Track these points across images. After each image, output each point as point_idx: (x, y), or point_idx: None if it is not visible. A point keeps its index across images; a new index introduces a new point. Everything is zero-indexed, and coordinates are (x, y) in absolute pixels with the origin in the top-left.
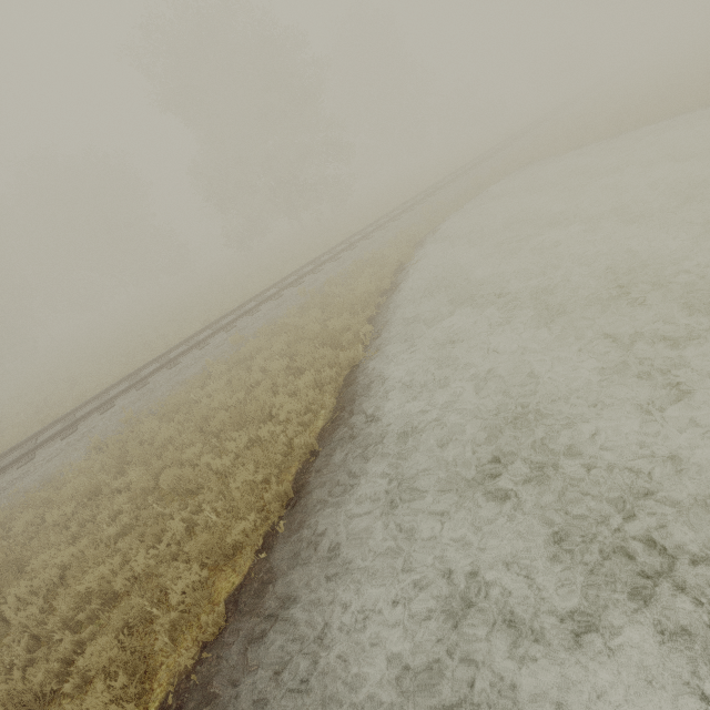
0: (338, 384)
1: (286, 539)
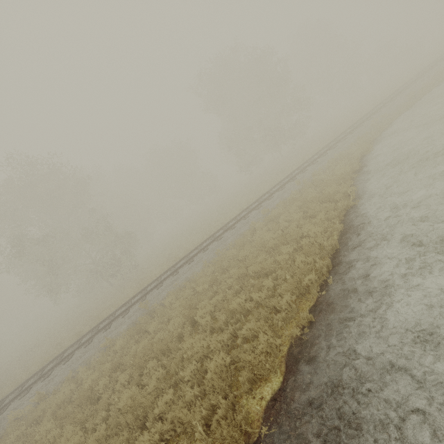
0: (340, 219)
1: (334, 286)
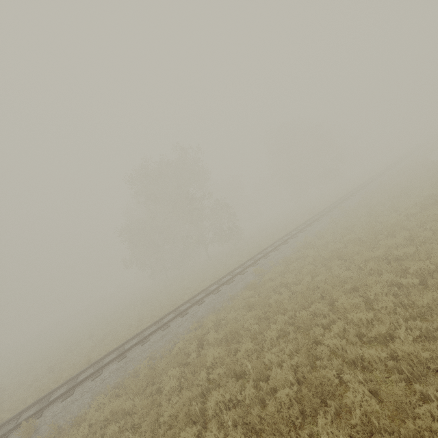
0: None
1: None
